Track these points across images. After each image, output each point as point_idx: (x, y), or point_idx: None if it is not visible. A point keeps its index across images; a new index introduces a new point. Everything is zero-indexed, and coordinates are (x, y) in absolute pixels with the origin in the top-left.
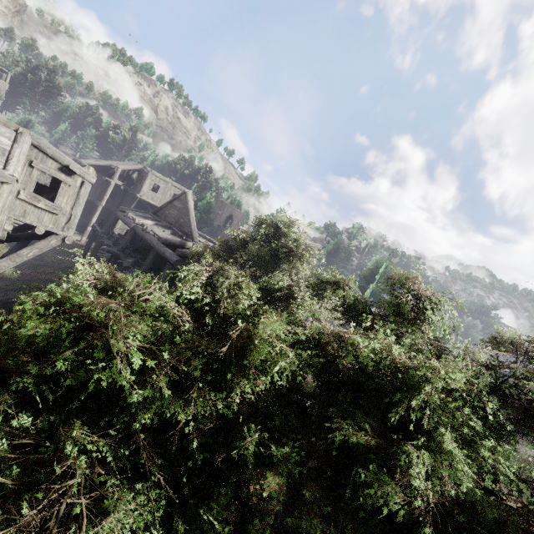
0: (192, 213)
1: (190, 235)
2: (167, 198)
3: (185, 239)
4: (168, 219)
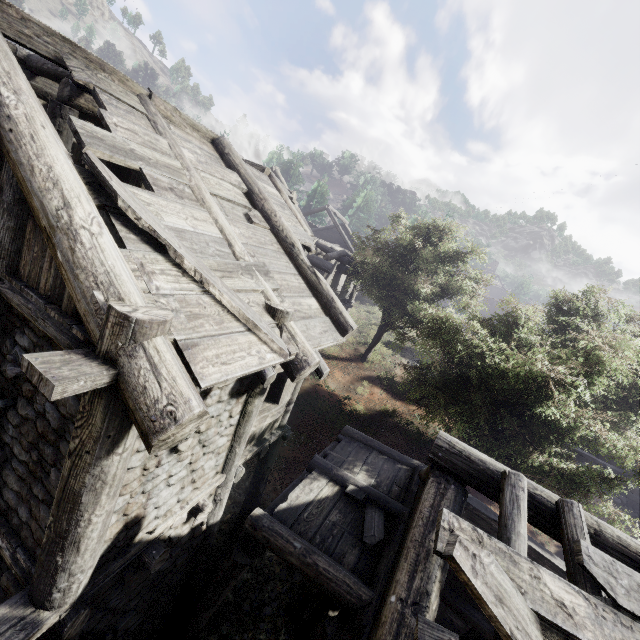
0: None
1: None
2: None
3: None
4: None
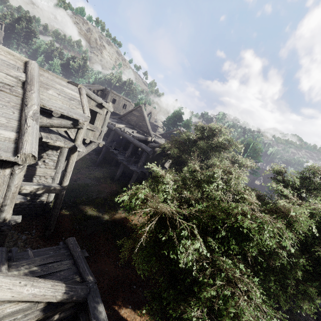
0: (147, 119)
1: (148, 133)
2: (120, 106)
3: (145, 135)
4: (130, 122)
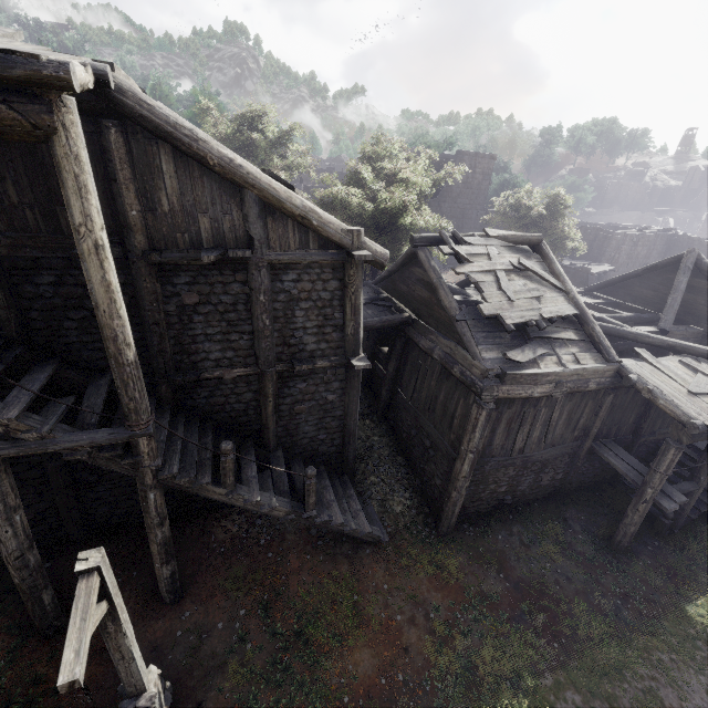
0: None
1: None
2: None
3: None
4: None
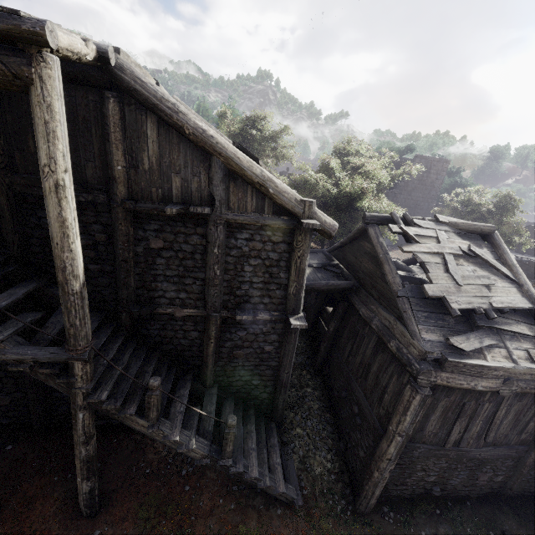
0: None
1: None
2: None
3: None
4: None
